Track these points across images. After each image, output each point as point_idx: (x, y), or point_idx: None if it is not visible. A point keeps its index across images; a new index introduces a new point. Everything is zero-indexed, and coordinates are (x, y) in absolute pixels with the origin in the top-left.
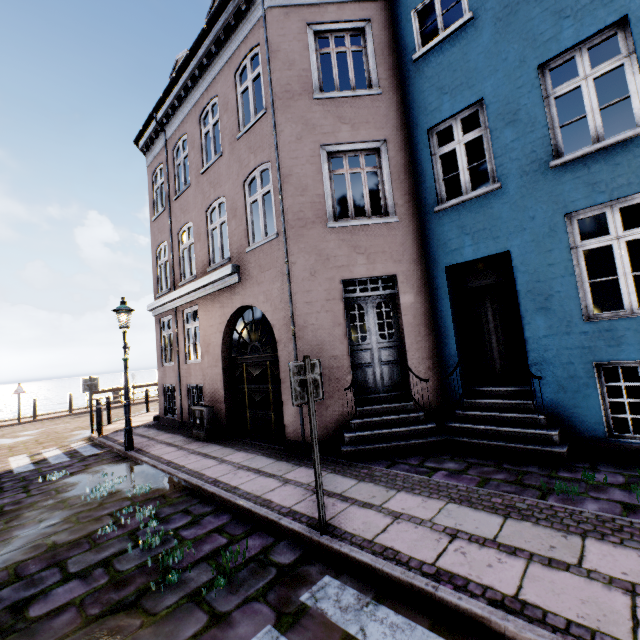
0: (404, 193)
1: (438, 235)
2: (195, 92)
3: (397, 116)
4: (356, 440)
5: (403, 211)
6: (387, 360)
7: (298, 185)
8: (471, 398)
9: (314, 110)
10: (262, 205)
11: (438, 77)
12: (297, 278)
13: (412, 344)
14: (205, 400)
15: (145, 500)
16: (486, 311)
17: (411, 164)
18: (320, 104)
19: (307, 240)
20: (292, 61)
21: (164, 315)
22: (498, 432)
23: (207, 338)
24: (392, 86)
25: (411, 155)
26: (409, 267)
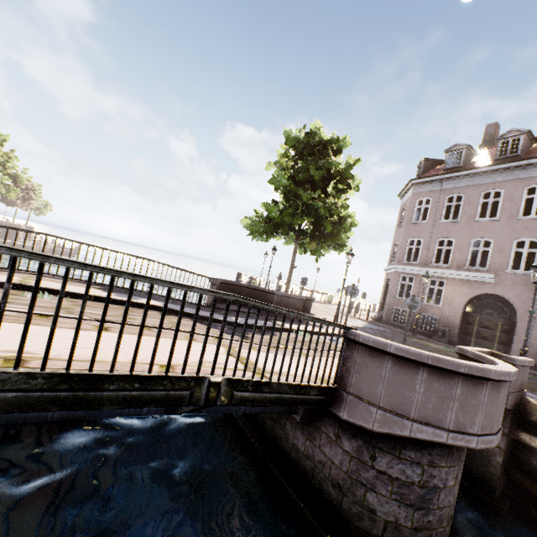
0: None
1: None
2: (482, 179)
3: None
4: None
5: None
6: None
7: None
8: None
9: None
10: (525, 256)
11: None
12: None
13: None
14: (438, 324)
15: None
16: None
17: None
18: None
19: None
20: None
21: (407, 274)
22: None
23: (451, 298)
24: None
25: None
26: None
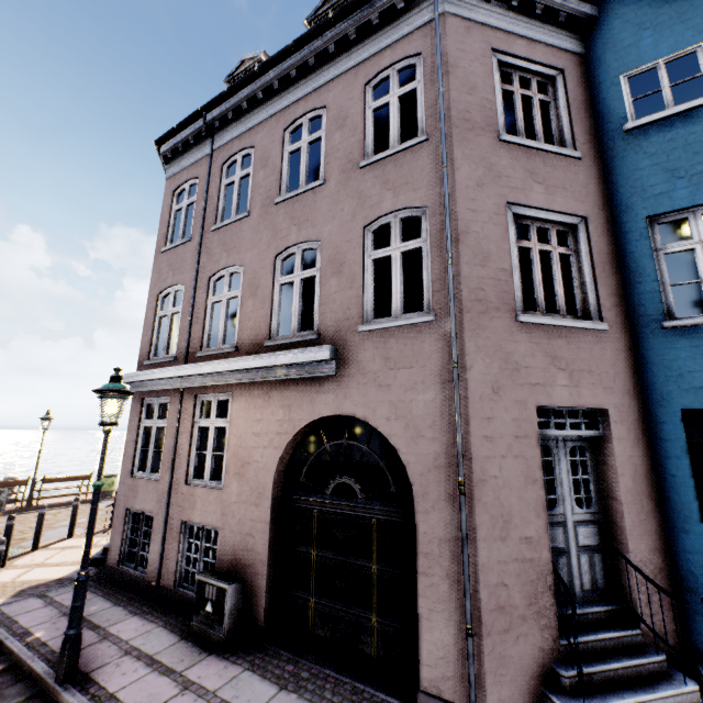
0: (611, 292)
1: (667, 361)
2: (282, 97)
3: (598, 191)
4: None
5: (611, 317)
6: (586, 544)
7: (477, 249)
8: None
9: (499, 154)
10: (399, 266)
11: (667, 156)
12: (472, 393)
13: (633, 524)
14: (220, 560)
15: None
16: None
17: (617, 256)
18: (507, 148)
19: (488, 334)
20: (473, 85)
21: (154, 394)
22: None
23: (244, 452)
24: (590, 153)
25: (617, 244)
26: (622, 400)
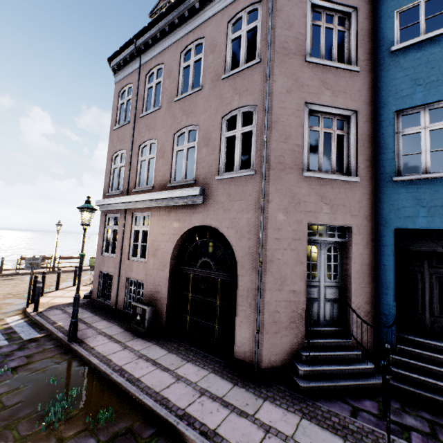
0: (365, 159)
1: (392, 201)
2: (180, 30)
3: (368, 93)
4: (309, 374)
5: (363, 174)
6: (330, 297)
7: (282, 132)
8: (401, 344)
9: (304, 70)
10: (240, 141)
11: (414, 70)
12: (271, 215)
13: (356, 289)
14: (144, 297)
15: (112, 438)
16: (422, 272)
17: (374, 136)
18: (309, 66)
19: (284, 183)
20: (291, 23)
21: (111, 212)
22: (439, 386)
23: (156, 243)
24: (367, 67)
25: (375, 128)
26: (362, 222)
